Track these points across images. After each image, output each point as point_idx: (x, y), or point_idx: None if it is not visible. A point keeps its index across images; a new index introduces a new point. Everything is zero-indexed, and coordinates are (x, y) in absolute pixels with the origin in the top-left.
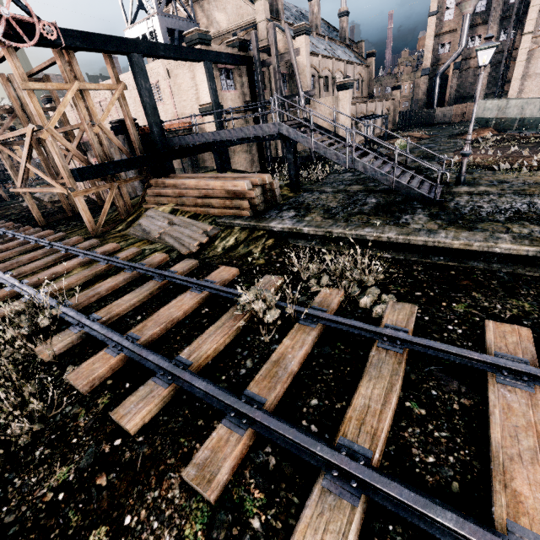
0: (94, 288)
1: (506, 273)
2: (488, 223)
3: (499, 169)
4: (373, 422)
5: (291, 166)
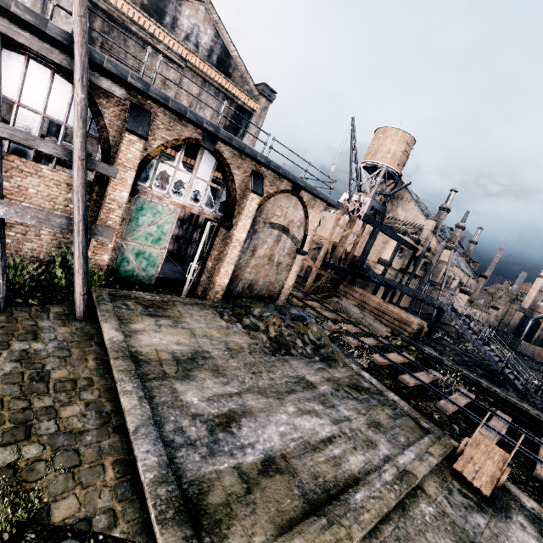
0: (344, 325)
1: None
2: None
3: None
4: (498, 428)
5: (434, 324)
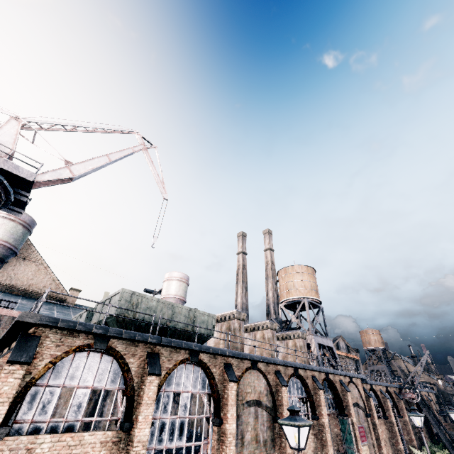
0: None
1: None
2: None
3: None
4: None
5: None
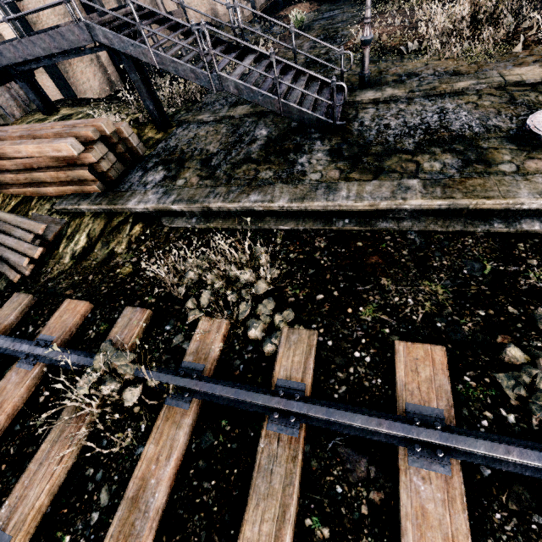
0: None
1: (418, 234)
2: (396, 157)
3: (408, 51)
4: None
5: (143, 92)
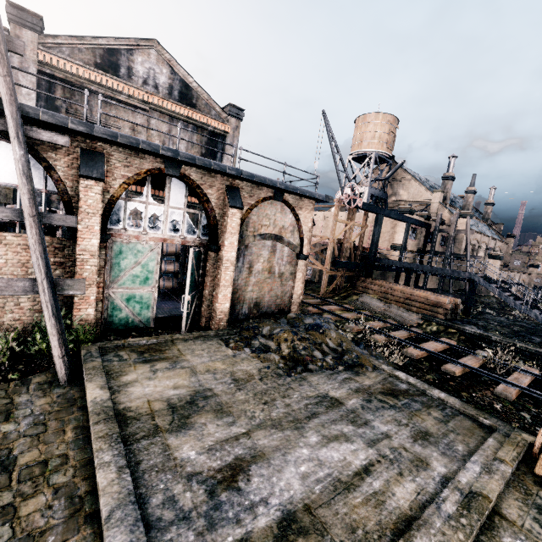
0: (369, 323)
1: None
2: None
3: None
4: None
5: (469, 299)
